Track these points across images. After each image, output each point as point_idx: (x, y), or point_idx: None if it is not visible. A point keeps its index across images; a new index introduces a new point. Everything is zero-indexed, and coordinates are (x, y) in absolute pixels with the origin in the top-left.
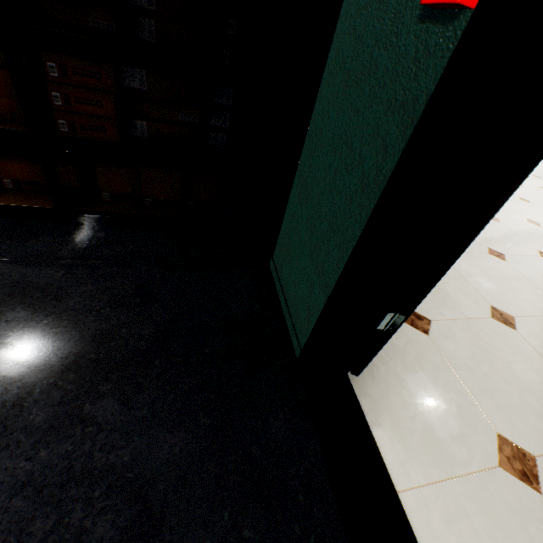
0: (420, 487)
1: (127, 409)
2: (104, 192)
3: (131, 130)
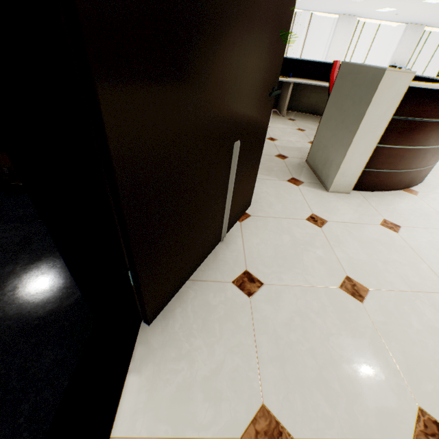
0: (137, 438)
1: None
2: None
3: None
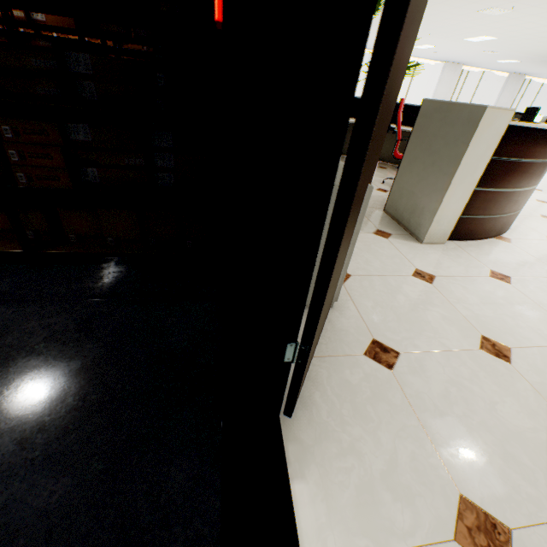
0: None
1: (20, 450)
2: (70, 234)
3: (84, 176)
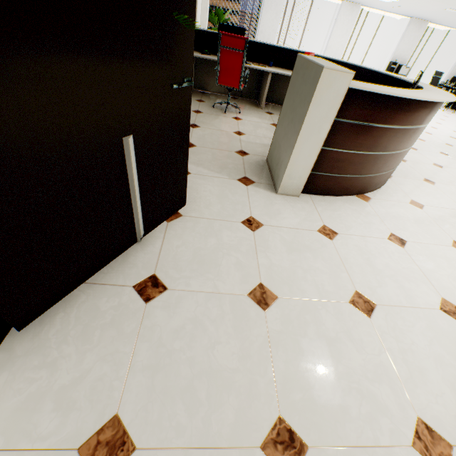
0: None
1: None
2: None
3: None
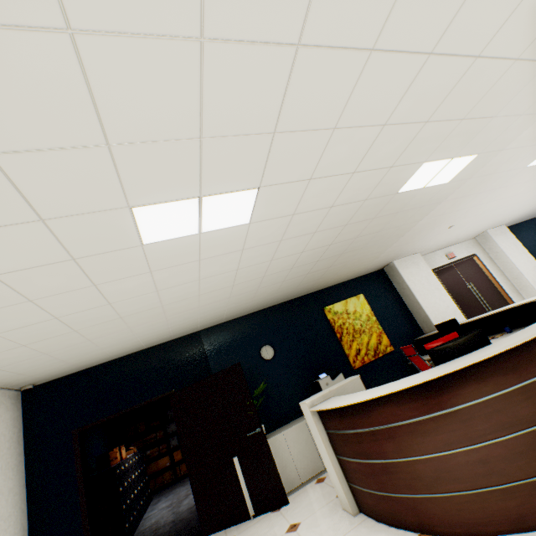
0: None
1: None
2: None
3: None
